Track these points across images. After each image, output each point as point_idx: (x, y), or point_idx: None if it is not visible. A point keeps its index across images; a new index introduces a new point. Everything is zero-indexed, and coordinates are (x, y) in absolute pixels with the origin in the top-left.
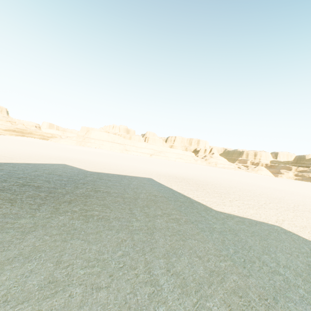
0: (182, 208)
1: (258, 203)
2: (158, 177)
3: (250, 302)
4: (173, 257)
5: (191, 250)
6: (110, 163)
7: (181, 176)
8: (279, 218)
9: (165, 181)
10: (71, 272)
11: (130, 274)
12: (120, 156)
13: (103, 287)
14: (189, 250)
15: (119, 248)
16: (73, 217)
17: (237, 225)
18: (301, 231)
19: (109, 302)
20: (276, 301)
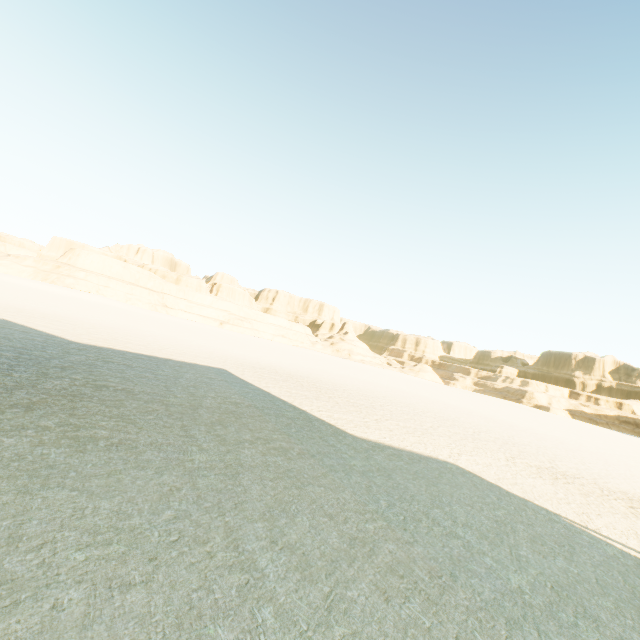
0: (293, 429)
1: (421, 426)
2: (240, 369)
3: (416, 584)
4: (282, 517)
5: (314, 503)
6: (126, 330)
7: (285, 370)
8: (454, 451)
9: (256, 376)
10: (51, 559)
11: (197, 553)
12: (151, 318)
13: (136, 584)
14: (310, 504)
15: (167, 505)
16: (42, 441)
17: (390, 462)
18: (484, 470)
19: (154, 610)
20: (455, 577)
